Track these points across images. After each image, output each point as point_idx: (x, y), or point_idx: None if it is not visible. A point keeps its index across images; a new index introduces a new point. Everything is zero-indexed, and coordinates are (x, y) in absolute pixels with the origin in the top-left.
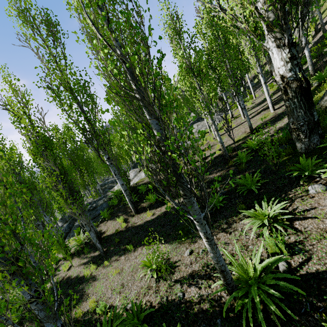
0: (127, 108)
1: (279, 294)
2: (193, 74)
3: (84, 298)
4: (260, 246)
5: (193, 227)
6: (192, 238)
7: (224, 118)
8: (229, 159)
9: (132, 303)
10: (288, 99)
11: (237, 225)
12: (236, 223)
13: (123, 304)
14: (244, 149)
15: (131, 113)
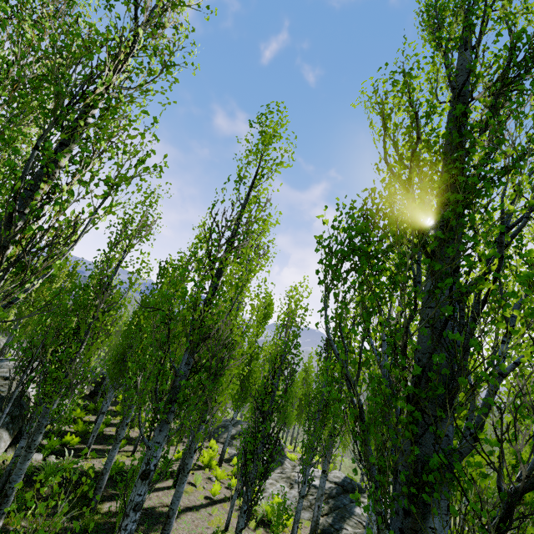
0: None
1: None
2: None
3: None
4: None
5: None
6: None
7: None
8: None
9: None
10: None
11: None
12: None
13: None
14: None
15: None
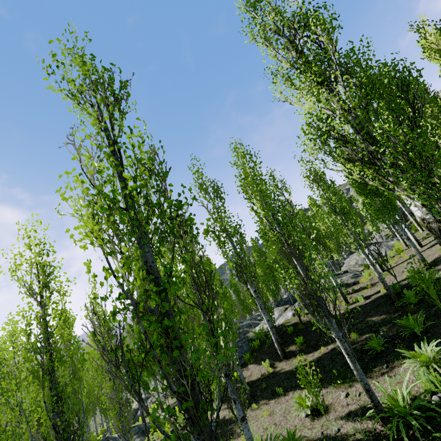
0: (277, 249)
1: (420, 413)
2: (335, 213)
3: (235, 436)
4: (406, 375)
5: (351, 371)
6: (349, 382)
7: (376, 253)
8: (394, 298)
9: (287, 430)
10: (436, 237)
11: (398, 368)
12: (397, 367)
13: (278, 432)
14: (414, 288)
15: (285, 260)
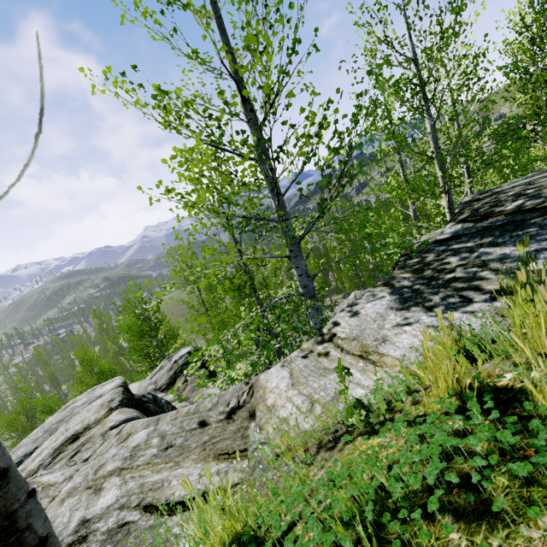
0: None
1: None
2: None
3: None
4: None
5: None
6: None
7: None
8: None
9: None
10: None
11: None
12: None
13: None
14: None
15: None
